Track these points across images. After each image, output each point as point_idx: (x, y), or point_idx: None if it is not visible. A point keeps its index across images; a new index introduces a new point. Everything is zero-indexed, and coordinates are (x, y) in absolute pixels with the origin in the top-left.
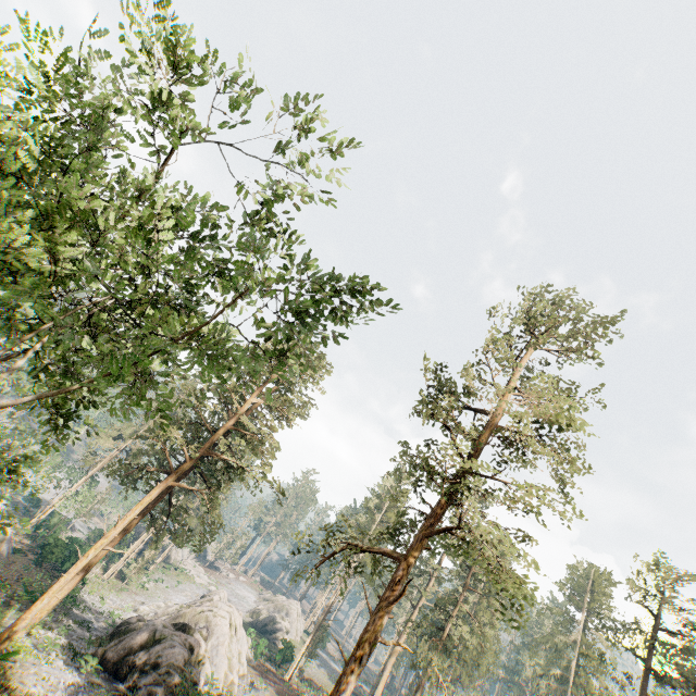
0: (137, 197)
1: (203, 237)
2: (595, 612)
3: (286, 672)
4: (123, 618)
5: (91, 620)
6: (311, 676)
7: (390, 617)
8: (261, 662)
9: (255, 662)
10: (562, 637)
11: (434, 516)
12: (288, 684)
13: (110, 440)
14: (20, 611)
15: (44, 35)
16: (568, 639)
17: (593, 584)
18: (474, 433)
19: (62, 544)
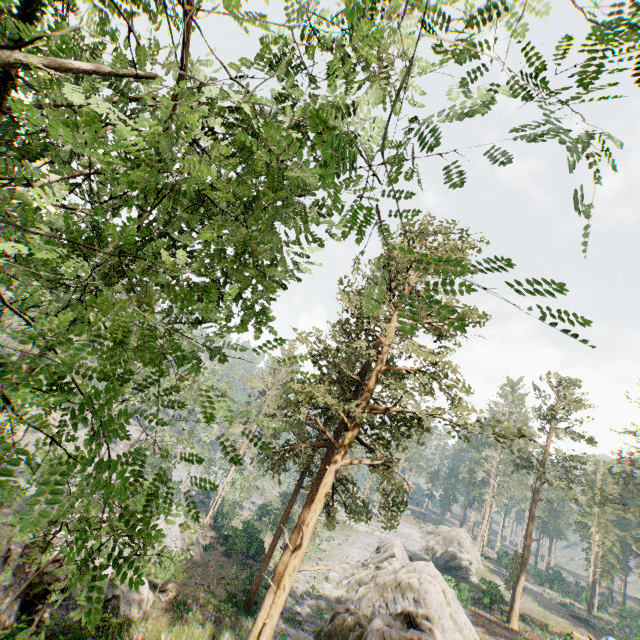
0: None
1: None
2: None
3: (507, 618)
4: (321, 593)
5: (297, 609)
6: (524, 610)
7: None
8: (472, 610)
9: (469, 614)
10: None
11: None
12: (519, 634)
13: (241, 427)
14: (231, 629)
15: None
16: None
17: None
18: None
19: (240, 534)
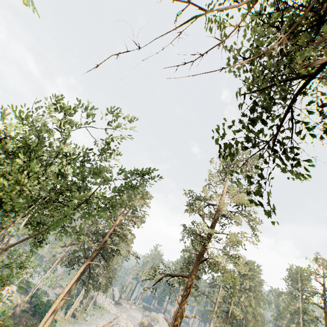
0: (58, 153)
1: (85, 161)
2: (305, 290)
3: None
4: None
5: None
6: None
7: (188, 304)
8: None
9: None
10: (292, 306)
11: (200, 255)
12: None
13: (60, 248)
14: None
15: (20, 111)
16: (295, 307)
17: (300, 276)
18: (209, 216)
19: (44, 303)
